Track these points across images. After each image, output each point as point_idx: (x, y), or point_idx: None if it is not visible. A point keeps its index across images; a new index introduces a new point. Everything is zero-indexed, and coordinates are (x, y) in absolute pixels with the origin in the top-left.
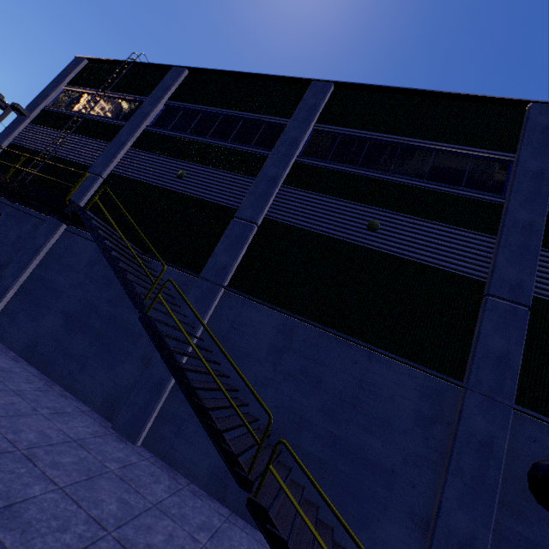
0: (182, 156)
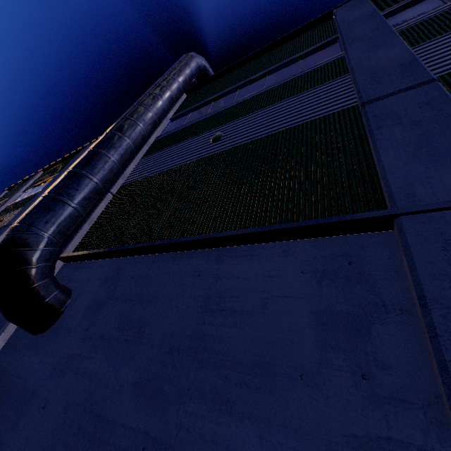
0: (10, 211)
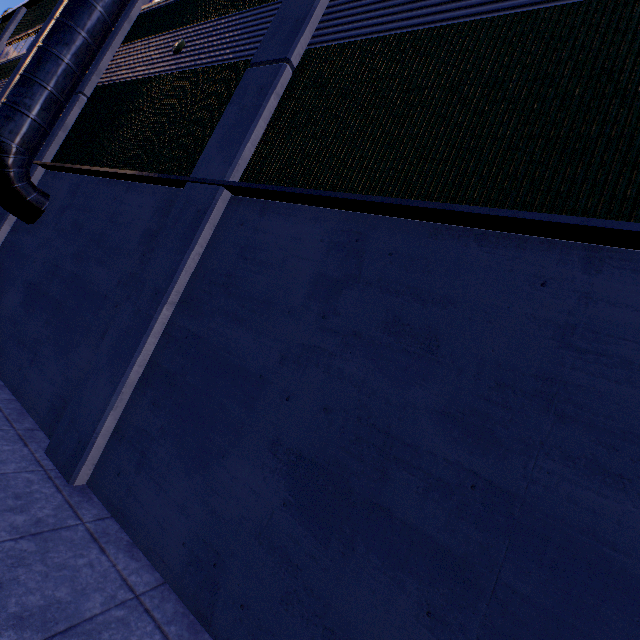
0: None
